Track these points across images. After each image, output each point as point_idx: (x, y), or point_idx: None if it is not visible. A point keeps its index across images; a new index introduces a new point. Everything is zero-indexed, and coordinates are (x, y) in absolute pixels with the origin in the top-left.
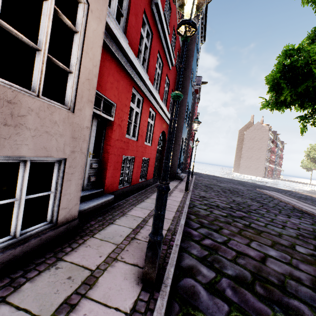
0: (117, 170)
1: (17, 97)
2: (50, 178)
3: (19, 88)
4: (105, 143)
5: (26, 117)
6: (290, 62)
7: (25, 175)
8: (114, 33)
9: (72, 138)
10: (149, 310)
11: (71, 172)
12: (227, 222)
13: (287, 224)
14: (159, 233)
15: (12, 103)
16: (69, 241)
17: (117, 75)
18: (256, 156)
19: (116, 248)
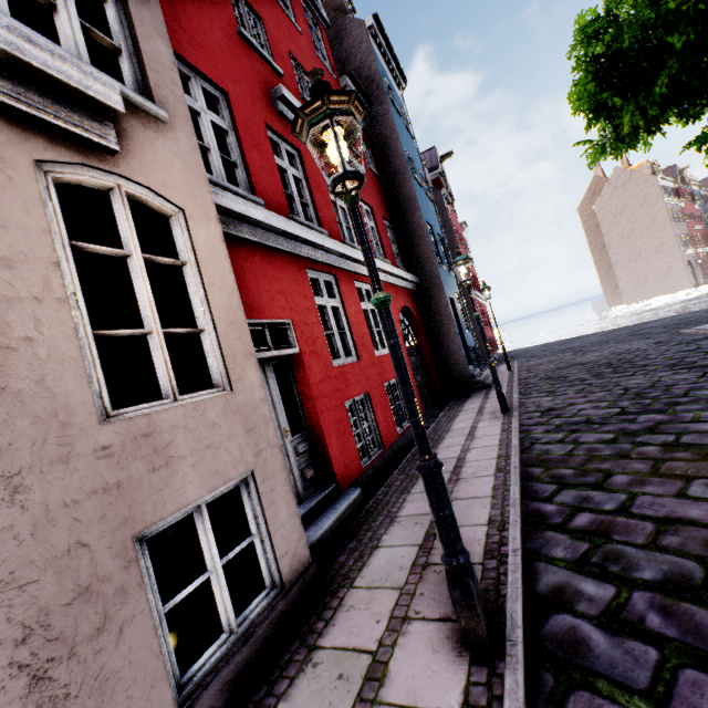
0: (346, 435)
1: (151, 421)
2: (242, 513)
3: (149, 405)
4: (303, 397)
5: (174, 443)
6: (607, 40)
7: (207, 528)
8: (236, 211)
9: (247, 433)
10: (496, 699)
11: (269, 488)
12: (620, 454)
13: None
14: (457, 552)
15: (150, 435)
16: (316, 609)
17: (271, 270)
18: (649, 248)
19: (400, 595)
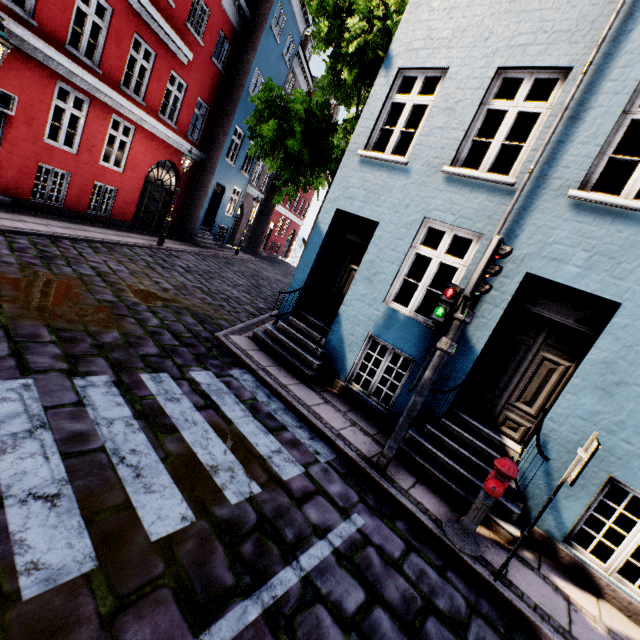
0: (28, 177)
1: None
2: None
3: None
4: (5, 139)
5: None
6: None
7: None
8: None
9: None
10: None
11: None
12: (133, 259)
13: (211, 286)
14: None
15: None
16: None
17: (19, 64)
18: None
19: None
